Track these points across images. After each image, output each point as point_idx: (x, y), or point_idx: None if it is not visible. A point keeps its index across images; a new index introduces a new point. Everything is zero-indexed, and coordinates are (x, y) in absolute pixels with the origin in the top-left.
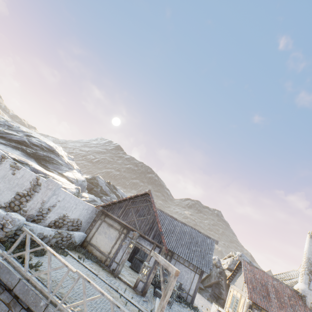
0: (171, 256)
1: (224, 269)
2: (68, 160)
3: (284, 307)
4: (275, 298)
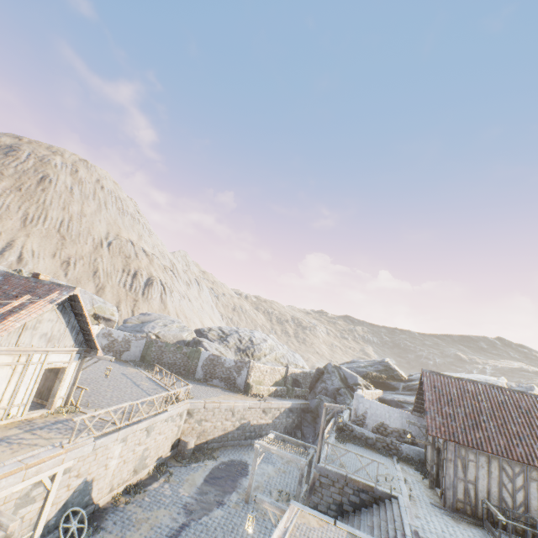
0: None
1: None
2: None
3: None
4: None
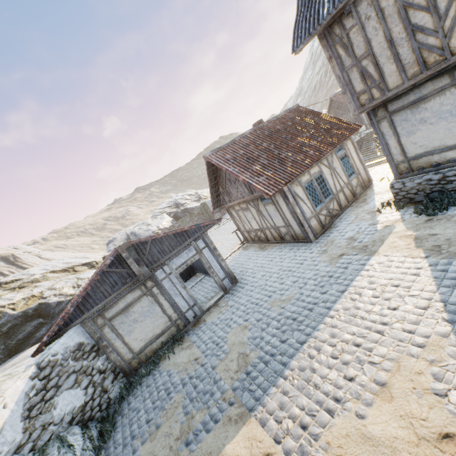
0: None
1: None
2: None
3: None
4: None
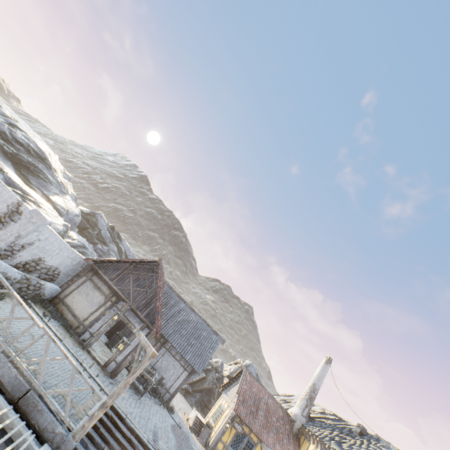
0: (163, 343)
1: (224, 376)
2: (63, 178)
3: (269, 427)
4: (263, 416)
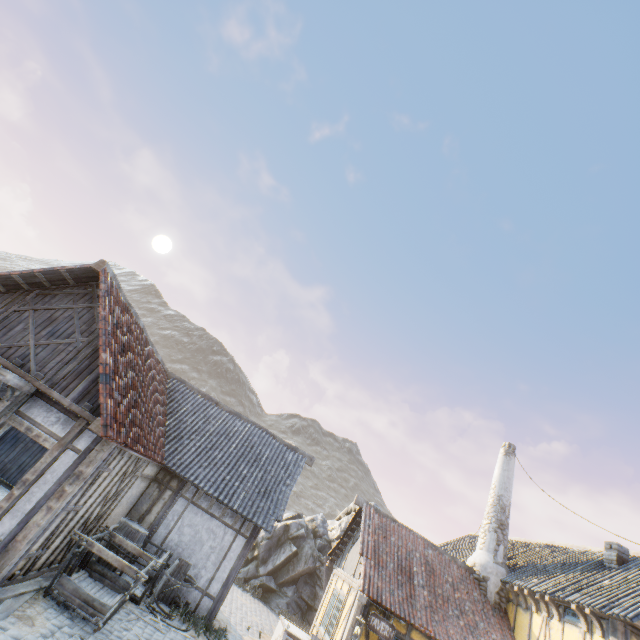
0: (178, 490)
1: (332, 540)
2: None
3: (443, 606)
4: (425, 586)
